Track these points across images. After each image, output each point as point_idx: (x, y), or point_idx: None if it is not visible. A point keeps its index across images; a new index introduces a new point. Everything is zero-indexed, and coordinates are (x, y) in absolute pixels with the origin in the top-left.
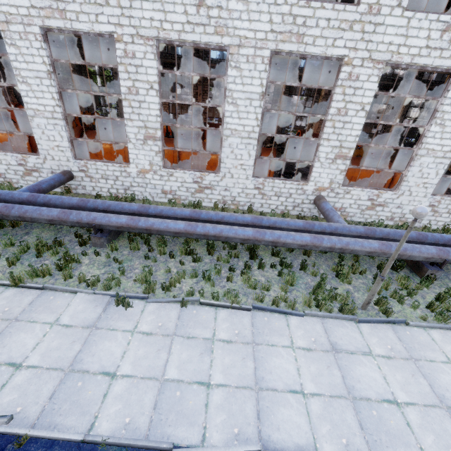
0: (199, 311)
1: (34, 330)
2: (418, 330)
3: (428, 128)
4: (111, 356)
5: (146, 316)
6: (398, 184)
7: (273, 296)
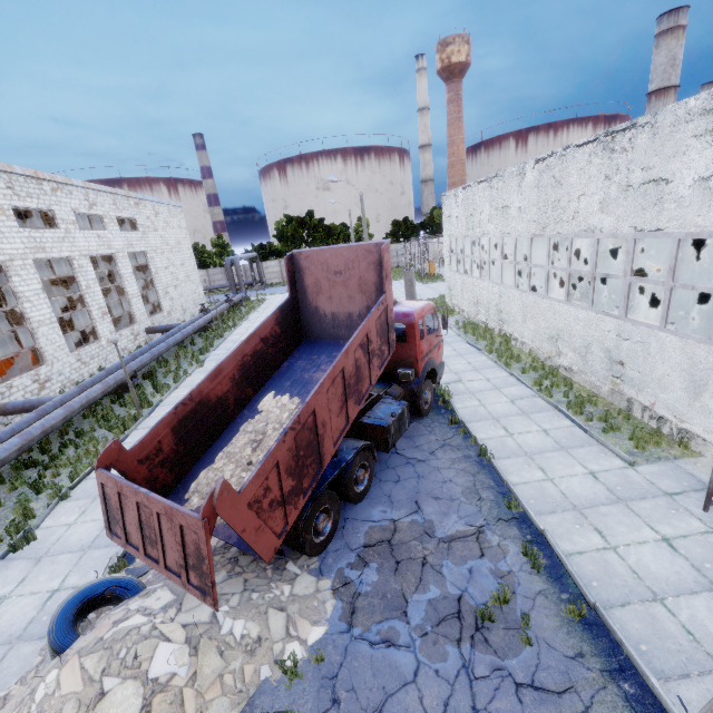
0: (81, 488)
1: (4, 611)
2: (168, 399)
3: (22, 306)
4: (92, 527)
5: (58, 522)
6: (42, 357)
7: (100, 446)
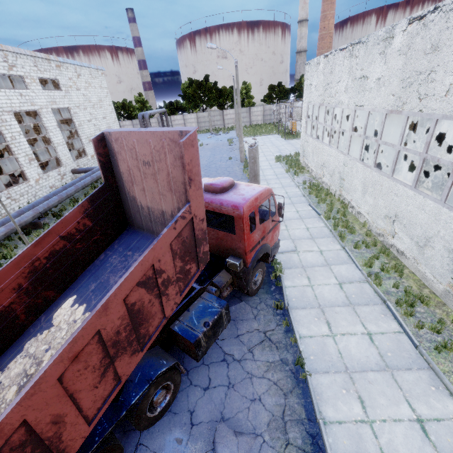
0: None
1: None
2: None
3: None
4: None
5: None
6: None
7: None
